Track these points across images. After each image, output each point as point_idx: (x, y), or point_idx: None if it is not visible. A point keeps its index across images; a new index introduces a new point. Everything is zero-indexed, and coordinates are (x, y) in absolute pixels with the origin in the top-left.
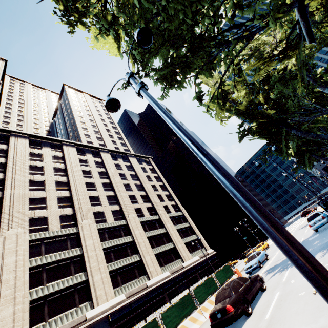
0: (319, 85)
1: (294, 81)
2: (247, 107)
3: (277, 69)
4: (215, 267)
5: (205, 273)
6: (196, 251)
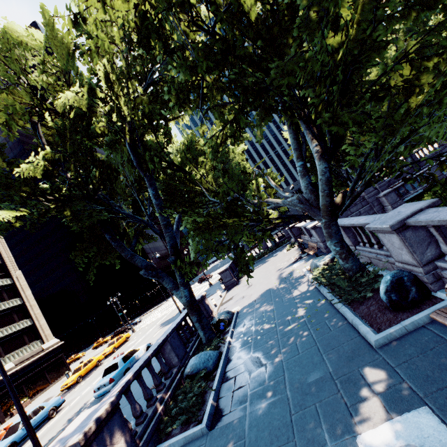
0: (144, 176)
1: (123, 148)
2: (1, 174)
3: (99, 110)
4: (51, 368)
5: (18, 390)
6: (16, 350)
